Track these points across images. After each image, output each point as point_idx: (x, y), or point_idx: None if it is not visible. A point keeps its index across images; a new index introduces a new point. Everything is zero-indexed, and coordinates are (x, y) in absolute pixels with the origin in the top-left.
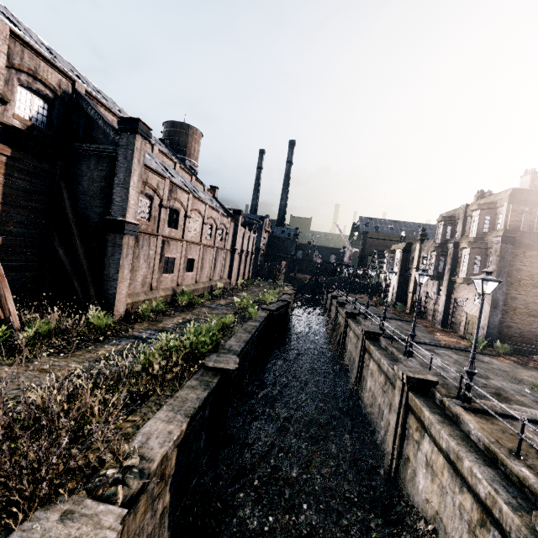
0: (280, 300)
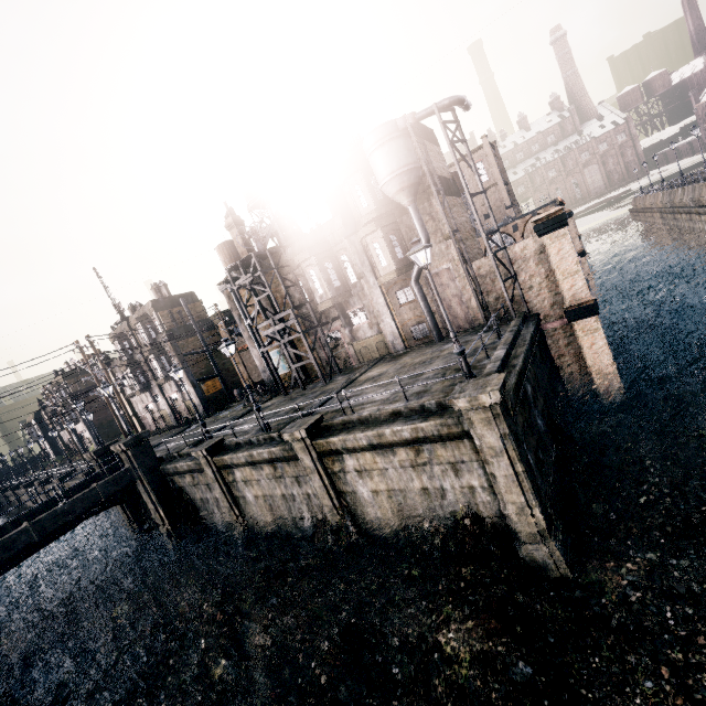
0: None
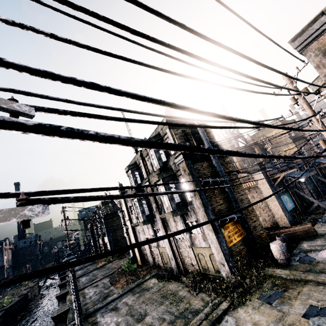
0: (18, 297)
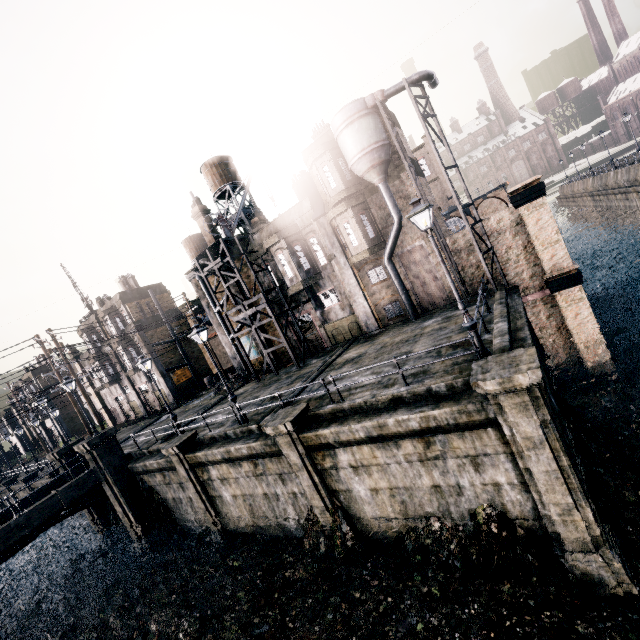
0: None
